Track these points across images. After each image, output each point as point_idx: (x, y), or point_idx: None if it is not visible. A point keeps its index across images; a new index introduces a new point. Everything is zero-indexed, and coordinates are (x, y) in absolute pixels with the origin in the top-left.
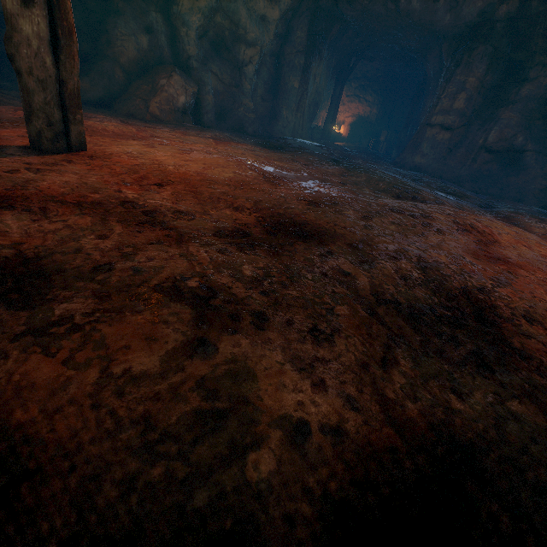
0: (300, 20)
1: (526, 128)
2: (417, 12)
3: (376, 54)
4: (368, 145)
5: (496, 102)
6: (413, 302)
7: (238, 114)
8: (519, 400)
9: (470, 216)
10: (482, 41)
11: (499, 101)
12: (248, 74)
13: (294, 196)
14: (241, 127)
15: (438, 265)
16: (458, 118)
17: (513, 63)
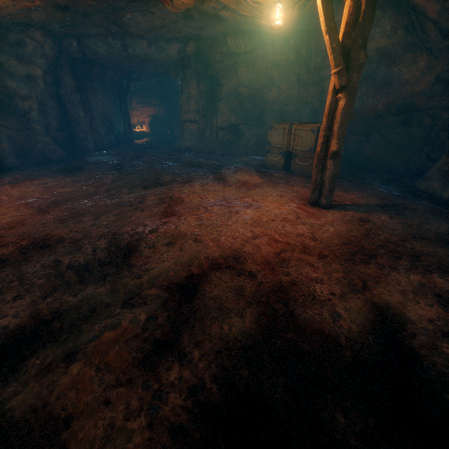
0: (62, 70)
1: (234, 112)
2: (142, 55)
3: (141, 75)
4: (168, 134)
5: (214, 99)
6: (92, 261)
7: (37, 149)
8: (107, 286)
9: (177, 189)
10: (187, 68)
11: (215, 98)
12: (34, 119)
13: (54, 219)
14: (45, 158)
15: (123, 234)
16: (196, 114)
17: (212, 76)
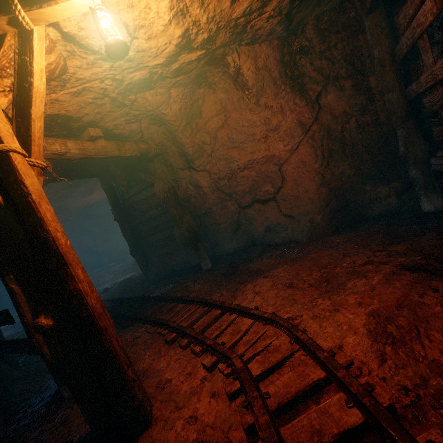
0: None
1: None
2: None
3: None
4: None
5: None
6: None
7: None
8: None
9: None
10: None
11: None
12: None
13: None
14: None
15: None
16: None
17: None
